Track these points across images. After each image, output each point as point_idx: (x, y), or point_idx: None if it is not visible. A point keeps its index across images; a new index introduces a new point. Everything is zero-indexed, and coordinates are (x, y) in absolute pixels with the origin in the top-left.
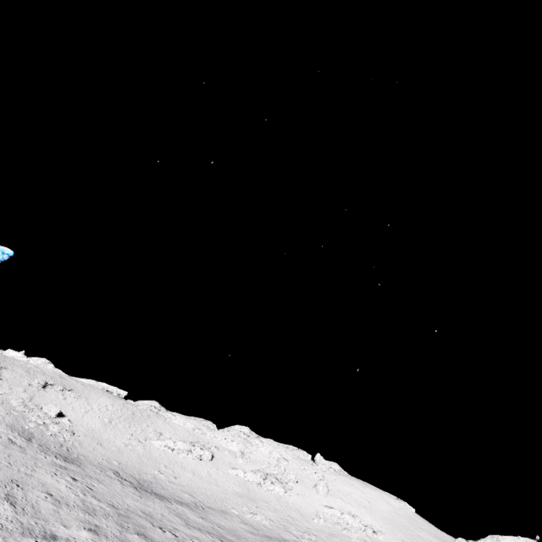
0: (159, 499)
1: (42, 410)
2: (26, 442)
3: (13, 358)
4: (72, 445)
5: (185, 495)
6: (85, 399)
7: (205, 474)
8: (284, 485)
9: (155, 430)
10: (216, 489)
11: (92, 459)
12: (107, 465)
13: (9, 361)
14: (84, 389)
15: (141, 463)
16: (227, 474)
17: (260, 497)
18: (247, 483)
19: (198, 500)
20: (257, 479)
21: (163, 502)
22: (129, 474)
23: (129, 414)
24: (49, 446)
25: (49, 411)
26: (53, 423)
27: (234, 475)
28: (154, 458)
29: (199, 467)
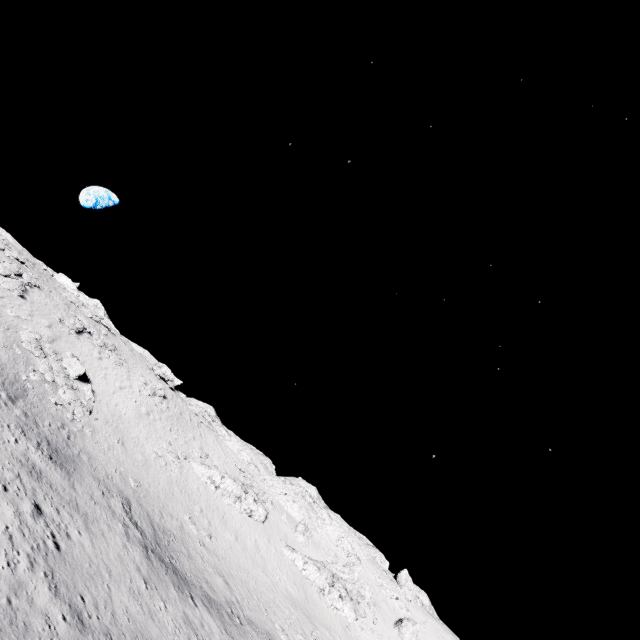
0: (177, 587)
1: (61, 361)
2: (4, 401)
3: (61, 285)
4: (79, 431)
5: (217, 581)
6: (127, 370)
7: (251, 544)
8: (356, 606)
9: (201, 448)
10: (262, 579)
11: (100, 465)
12: (118, 483)
13: (52, 284)
14: (130, 357)
15: (170, 494)
16: (280, 555)
17: (321, 616)
18: (305, 582)
19: (235, 599)
20: (320, 581)
21: (181, 600)
22: (146, 511)
23: (176, 412)
24: (41, 421)
25: (70, 366)
26: (67, 387)
27: (289, 560)
28: (189, 491)
29: (245, 529)
